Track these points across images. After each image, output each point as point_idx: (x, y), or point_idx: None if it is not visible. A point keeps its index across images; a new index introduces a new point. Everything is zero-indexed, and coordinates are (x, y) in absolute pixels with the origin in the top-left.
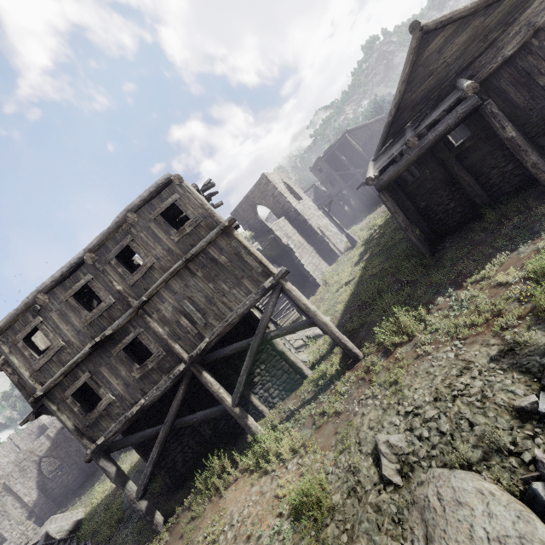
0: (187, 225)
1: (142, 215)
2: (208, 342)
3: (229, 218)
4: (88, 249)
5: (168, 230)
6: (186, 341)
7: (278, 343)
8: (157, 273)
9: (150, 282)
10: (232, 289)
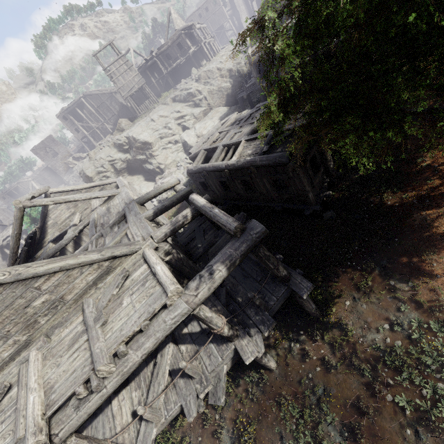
0: (216, 5)
1: (210, 0)
2: (216, 29)
3: (223, 5)
4: (201, 6)
5: (213, 5)
6: (213, 28)
7: (227, 35)
8: (210, 13)
9: (209, 15)
10: (221, 20)
